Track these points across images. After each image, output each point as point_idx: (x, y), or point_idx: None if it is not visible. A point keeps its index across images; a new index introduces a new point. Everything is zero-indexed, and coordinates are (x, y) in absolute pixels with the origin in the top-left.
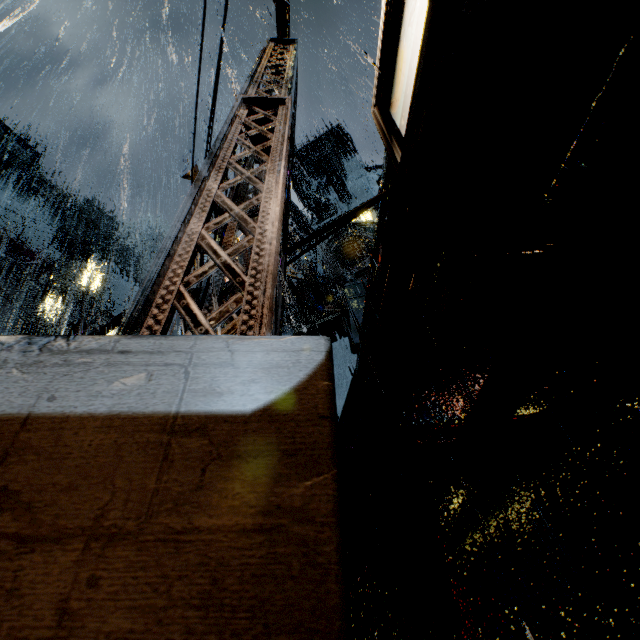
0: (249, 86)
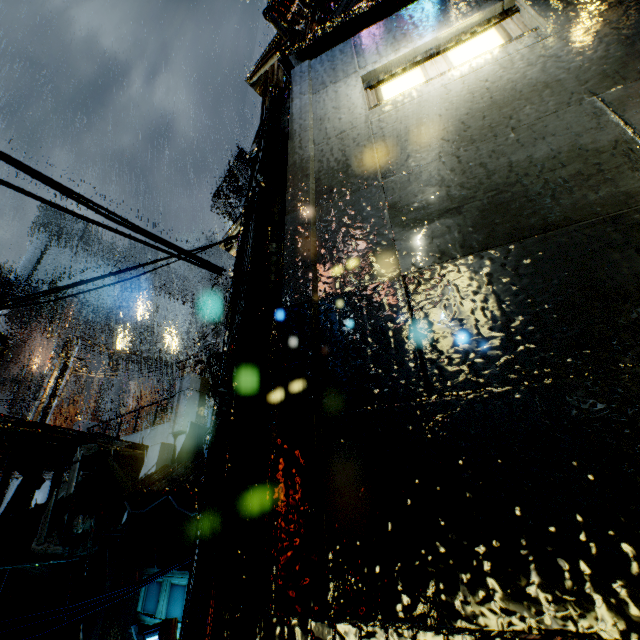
0: None
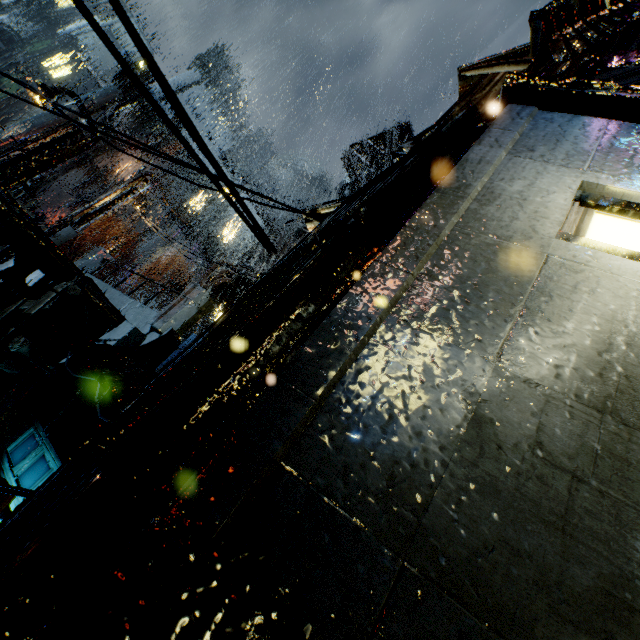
0: None
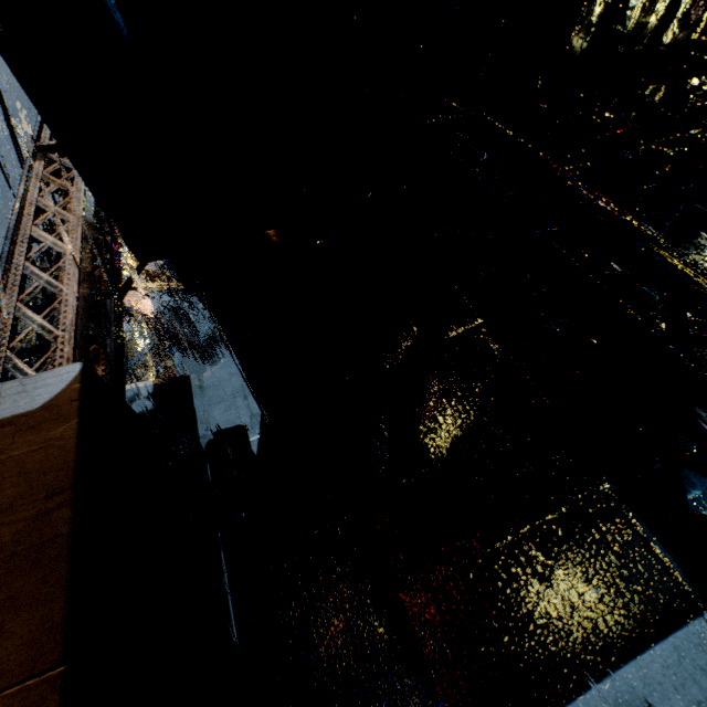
0: (42, 126)
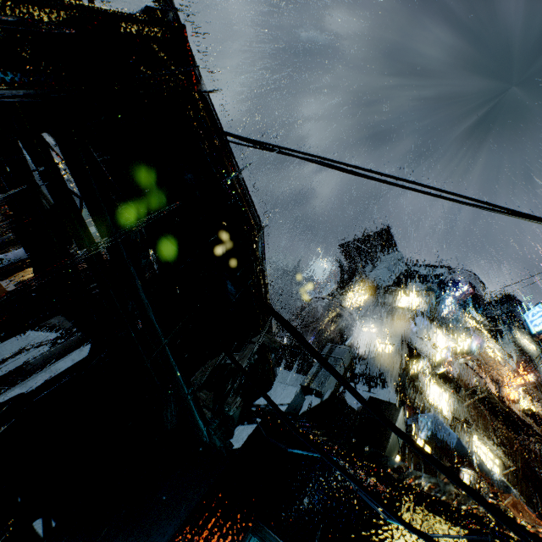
0: None
